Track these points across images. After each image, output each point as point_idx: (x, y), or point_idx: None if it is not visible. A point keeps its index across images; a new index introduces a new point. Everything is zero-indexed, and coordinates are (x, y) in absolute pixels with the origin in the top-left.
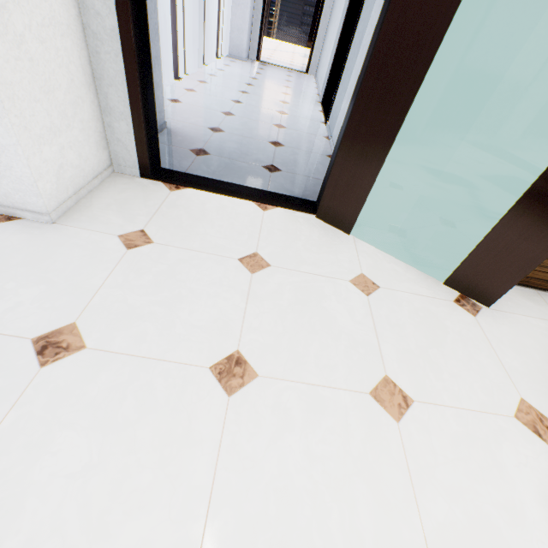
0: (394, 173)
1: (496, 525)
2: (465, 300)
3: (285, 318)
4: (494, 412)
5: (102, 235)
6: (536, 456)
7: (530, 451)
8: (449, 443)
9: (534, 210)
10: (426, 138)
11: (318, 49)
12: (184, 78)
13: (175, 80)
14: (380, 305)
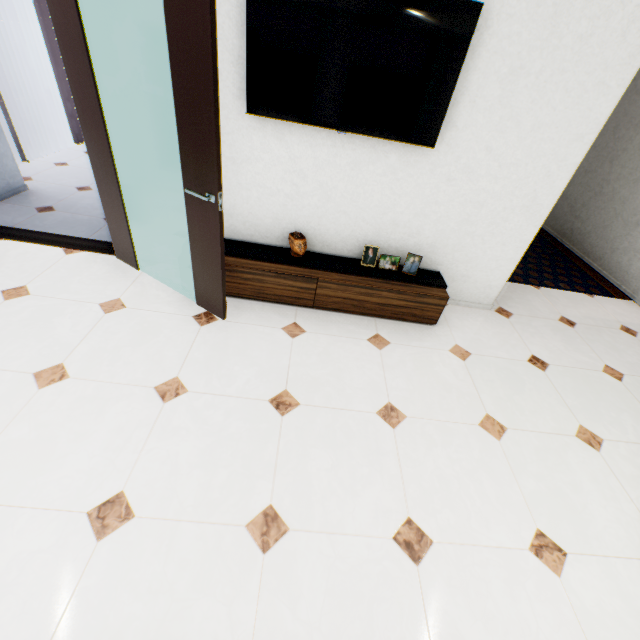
0: (162, 217)
1: (58, 441)
2: (207, 315)
3: (6, 329)
4: (139, 384)
5: None
6: (143, 409)
7: (142, 406)
8: (72, 401)
9: (198, 237)
10: (168, 188)
11: None
12: None
13: (82, 143)
14: (112, 319)
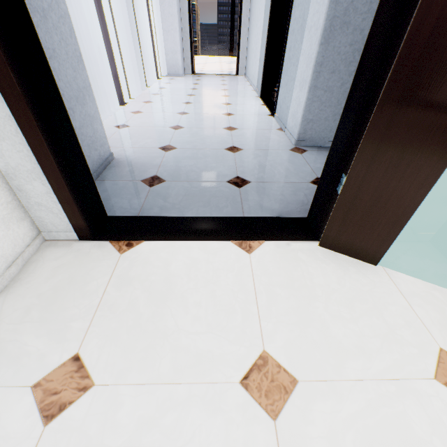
0: None
1: None
2: None
3: None
4: None
5: (2, 396)
6: None
7: None
8: None
9: None
10: None
11: (244, 52)
12: (130, 102)
13: (121, 105)
14: None
